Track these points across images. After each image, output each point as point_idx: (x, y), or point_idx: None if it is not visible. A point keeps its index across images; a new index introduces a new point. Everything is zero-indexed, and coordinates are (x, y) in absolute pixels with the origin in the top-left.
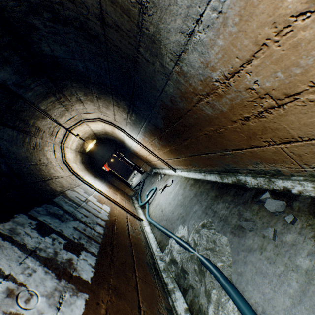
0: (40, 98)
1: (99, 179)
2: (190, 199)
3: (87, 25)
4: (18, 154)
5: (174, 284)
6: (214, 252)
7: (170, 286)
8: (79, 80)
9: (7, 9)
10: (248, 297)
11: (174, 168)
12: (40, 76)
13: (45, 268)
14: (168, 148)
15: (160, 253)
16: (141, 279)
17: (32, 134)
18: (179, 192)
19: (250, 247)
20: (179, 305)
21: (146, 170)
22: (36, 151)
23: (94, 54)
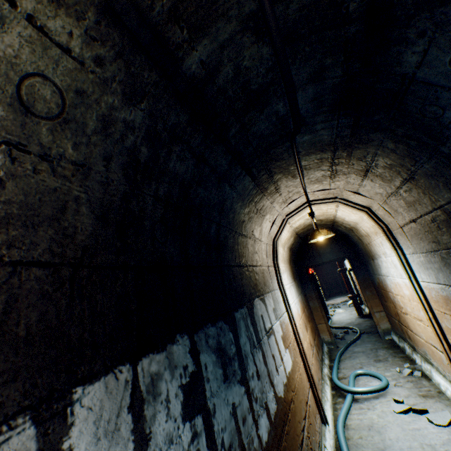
0: (312, 148)
1: (296, 284)
2: None
3: None
4: (237, 215)
5: None
6: None
7: None
8: (409, 139)
9: None
10: None
11: None
12: (343, 113)
13: None
14: None
15: None
16: None
17: (266, 193)
18: None
19: None
20: None
21: (379, 323)
22: (255, 217)
23: None
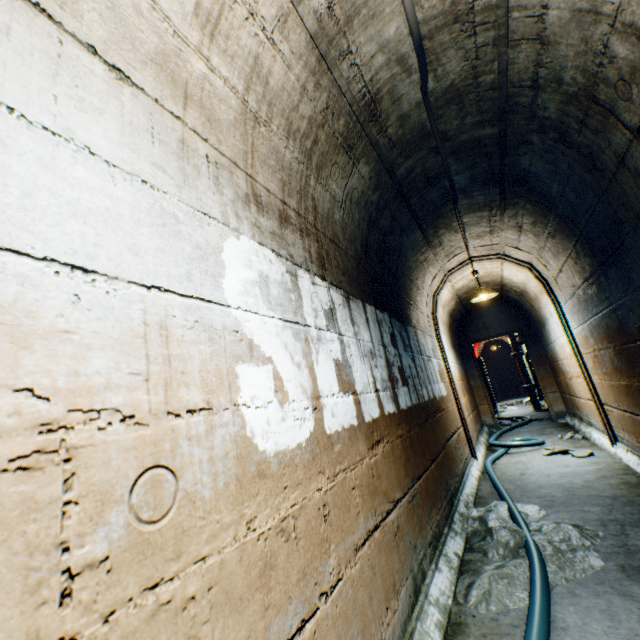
0: (471, 209)
1: (455, 354)
2: (596, 494)
3: (596, 156)
4: (408, 261)
5: (463, 533)
6: (558, 553)
7: (455, 527)
8: (539, 204)
9: (513, 127)
10: (558, 610)
11: (616, 434)
12: (492, 186)
13: (385, 364)
14: (623, 380)
15: (470, 502)
16: (433, 475)
17: (431, 246)
18: (585, 475)
19: (630, 594)
20: (452, 543)
21: (551, 405)
22: (420, 267)
23: (584, 184)
